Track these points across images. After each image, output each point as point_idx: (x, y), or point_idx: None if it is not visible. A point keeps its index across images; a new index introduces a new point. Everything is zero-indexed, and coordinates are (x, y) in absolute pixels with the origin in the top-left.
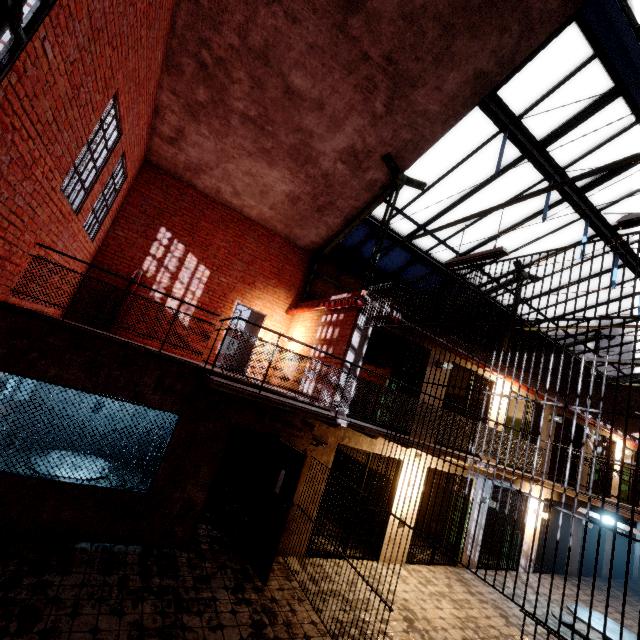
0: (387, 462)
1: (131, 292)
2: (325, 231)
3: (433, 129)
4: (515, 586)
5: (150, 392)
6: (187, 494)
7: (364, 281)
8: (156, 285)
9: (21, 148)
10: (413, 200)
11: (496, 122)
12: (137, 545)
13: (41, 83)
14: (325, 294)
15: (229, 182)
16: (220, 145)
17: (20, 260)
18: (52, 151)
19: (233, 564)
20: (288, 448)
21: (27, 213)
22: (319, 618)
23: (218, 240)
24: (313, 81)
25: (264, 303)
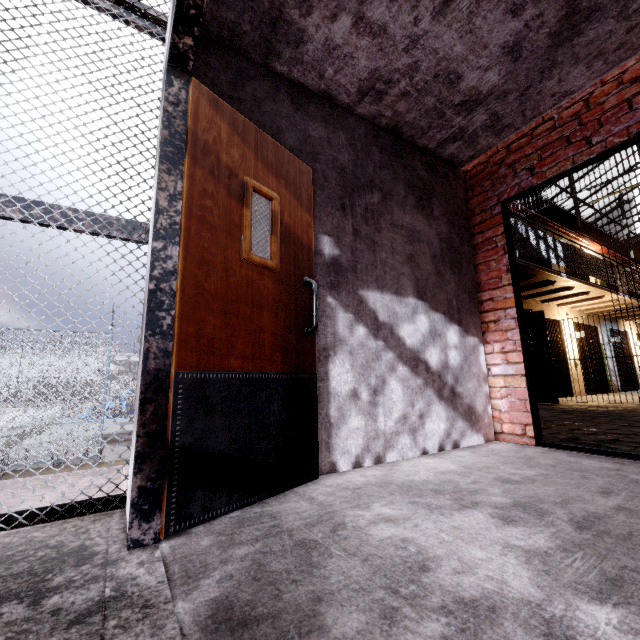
0: None
1: None
2: None
3: None
4: None
5: None
6: None
7: None
8: None
9: None
10: None
11: None
12: None
13: None
14: None
15: None
16: None
17: None
18: None
19: None
20: None
21: None
22: (610, 403)
23: None
24: None
25: None
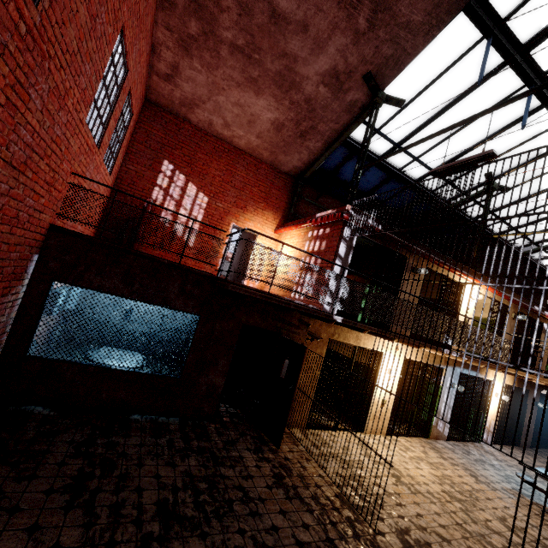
0: (369, 355)
1: (145, 218)
2: (307, 155)
3: (415, 41)
4: (513, 445)
5: (175, 297)
6: (210, 379)
7: (348, 197)
8: (164, 212)
9: (56, 77)
10: (390, 119)
11: (480, 27)
12: (175, 417)
13: (67, 10)
14: (307, 214)
15: (220, 114)
16: (211, 78)
17: (61, 187)
18: (78, 83)
19: (250, 432)
20: (290, 342)
21: (63, 143)
22: (325, 473)
23: (213, 169)
24: (298, 1)
25: (255, 224)
